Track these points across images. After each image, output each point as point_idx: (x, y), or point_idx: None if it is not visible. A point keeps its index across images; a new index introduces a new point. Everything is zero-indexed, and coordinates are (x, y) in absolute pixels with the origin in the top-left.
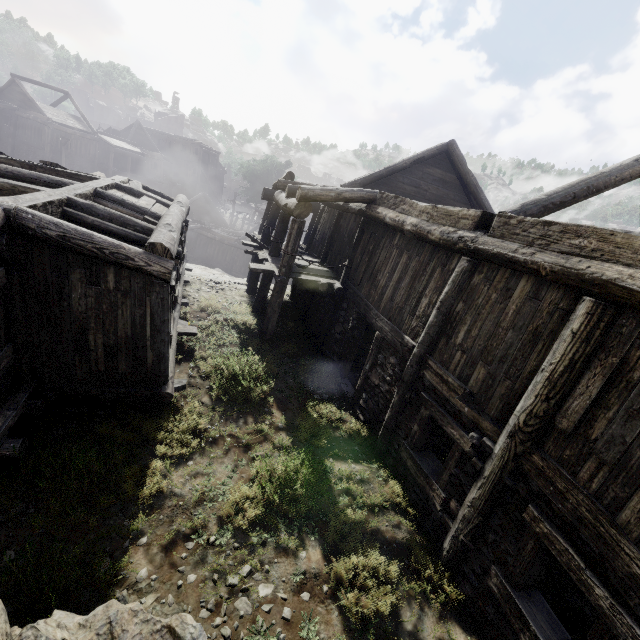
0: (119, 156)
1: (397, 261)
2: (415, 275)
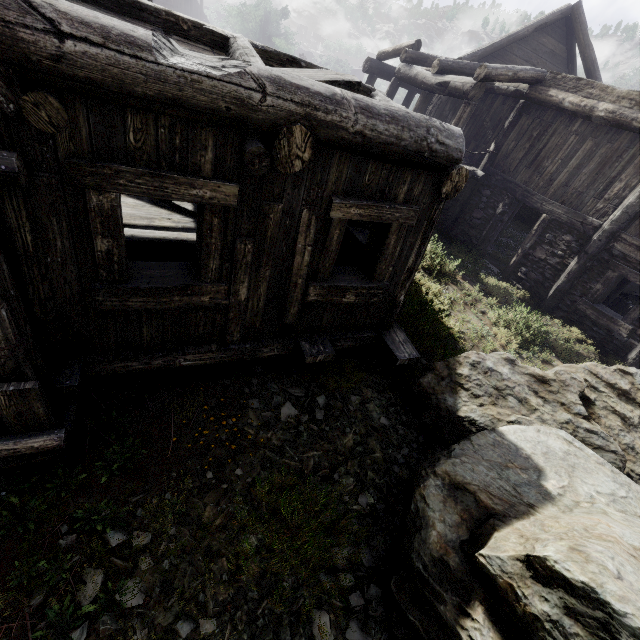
0: None
1: (576, 148)
2: (605, 162)
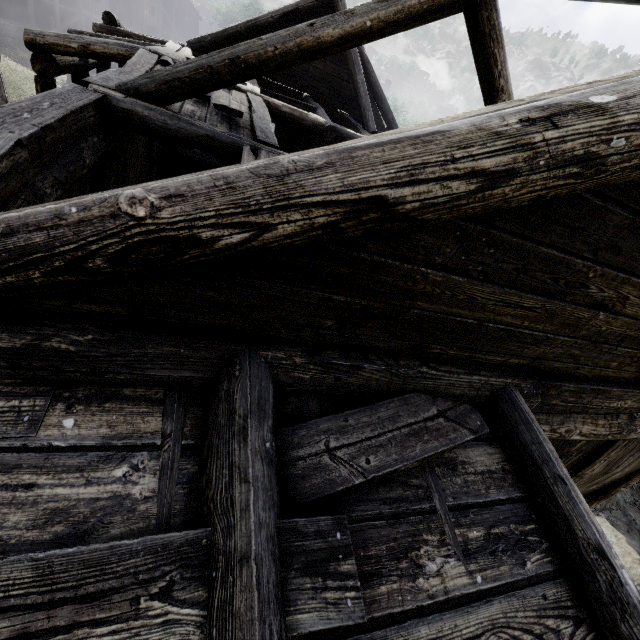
0: None
1: None
2: None
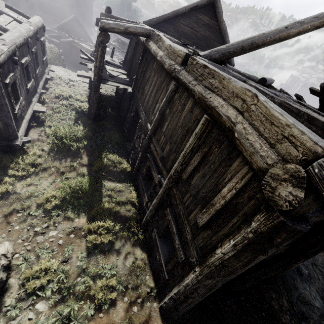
0: None
1: (153, 79)
2: (157, 89)
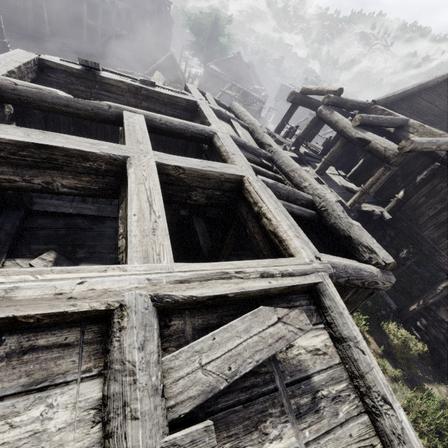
0: (88, 4)
1: None
2: None
